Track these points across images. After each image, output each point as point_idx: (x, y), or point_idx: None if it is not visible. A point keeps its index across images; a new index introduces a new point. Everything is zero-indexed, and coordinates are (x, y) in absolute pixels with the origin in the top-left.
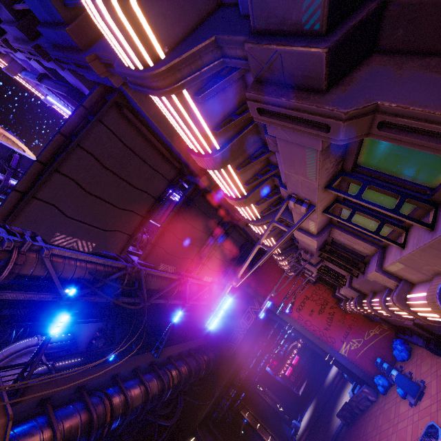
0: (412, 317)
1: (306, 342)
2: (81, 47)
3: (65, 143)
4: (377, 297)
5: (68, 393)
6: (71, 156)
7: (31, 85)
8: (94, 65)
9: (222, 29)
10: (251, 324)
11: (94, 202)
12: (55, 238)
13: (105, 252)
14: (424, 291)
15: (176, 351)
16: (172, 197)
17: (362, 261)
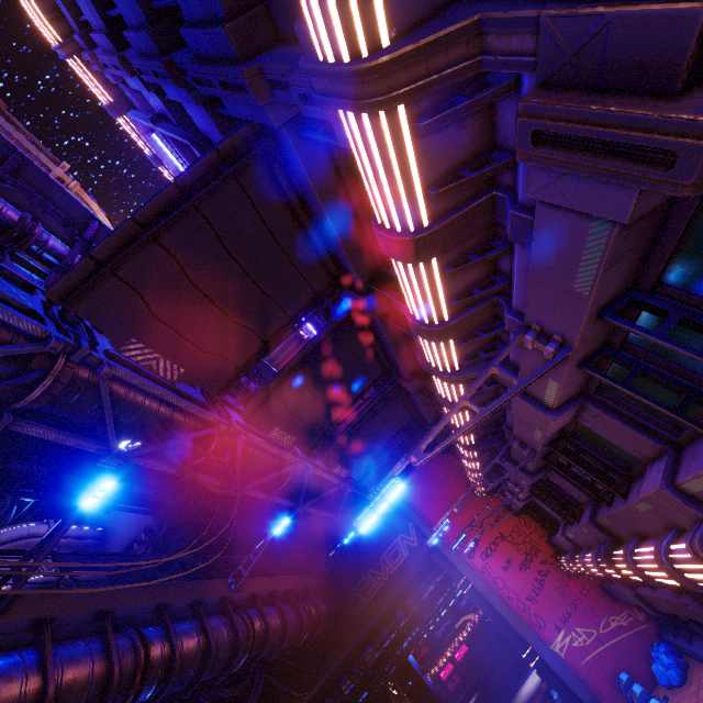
0: None
1: (490, 618)
2: (240, 57)
3: (179, 201)
4: (646, 545)
5: (82, 618)
6: (182, 222)
7: (137, 134)
8: (254, 83)
9: (493, 5)
10: (398, 566)
11: (198, 302)
12: (128, 345)
13: (191, 393)
14: None
15: (267, 587)
16: (304, 333)
17: (624, 475)
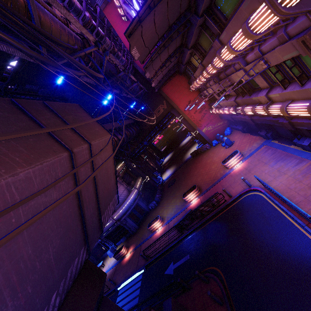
0: (263, 114)
1: (186, 126)
2: None
3: None
4: (248, 106)
5: None
6: None
7: None
8: None
9: None
10: (160, 114)
11: (152, 27)
12: (133, 49)
13: None
14: (278, 105)
15: (125, 123)
16: (117, 2)
17: (252, 90)
